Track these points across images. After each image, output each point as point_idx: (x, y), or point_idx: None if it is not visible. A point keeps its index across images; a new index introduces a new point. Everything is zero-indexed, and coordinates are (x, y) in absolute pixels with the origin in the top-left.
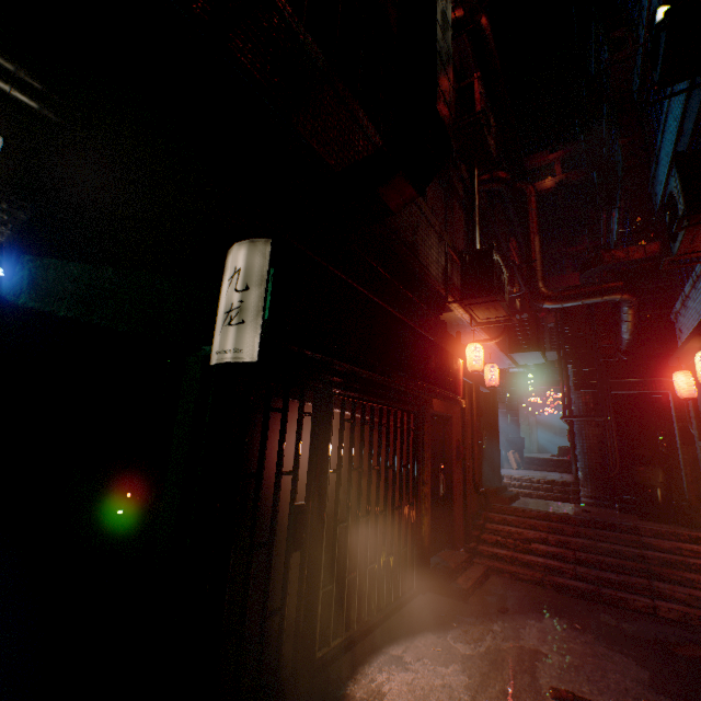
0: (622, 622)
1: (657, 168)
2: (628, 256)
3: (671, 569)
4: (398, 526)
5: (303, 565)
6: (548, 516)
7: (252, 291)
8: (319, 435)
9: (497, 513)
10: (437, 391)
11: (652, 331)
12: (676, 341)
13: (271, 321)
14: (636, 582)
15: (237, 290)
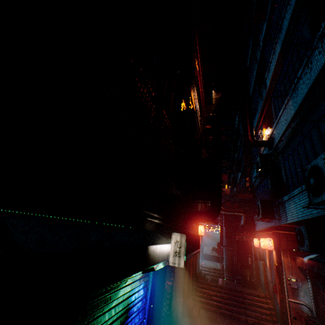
0: (239, 324)
1: (253, 172)
2: (244, 196)
3: (251, 305)
4: (180, 294)
5: (169, 313)
6: (216, 285)
7: (182, 248)
8: (173, 271)
9: (200, 283)
10: (198, 251)
11: (248, 220)
12: (255, 225)
13: (186, 256)
14: (242, 310)
15: (178, 247)
